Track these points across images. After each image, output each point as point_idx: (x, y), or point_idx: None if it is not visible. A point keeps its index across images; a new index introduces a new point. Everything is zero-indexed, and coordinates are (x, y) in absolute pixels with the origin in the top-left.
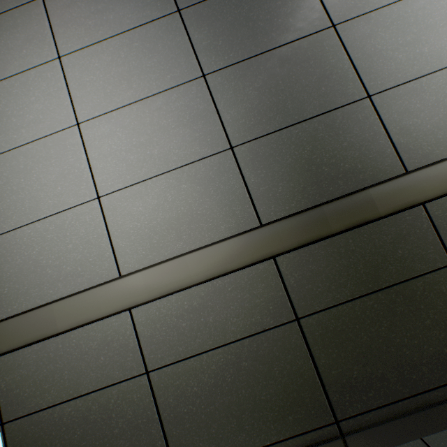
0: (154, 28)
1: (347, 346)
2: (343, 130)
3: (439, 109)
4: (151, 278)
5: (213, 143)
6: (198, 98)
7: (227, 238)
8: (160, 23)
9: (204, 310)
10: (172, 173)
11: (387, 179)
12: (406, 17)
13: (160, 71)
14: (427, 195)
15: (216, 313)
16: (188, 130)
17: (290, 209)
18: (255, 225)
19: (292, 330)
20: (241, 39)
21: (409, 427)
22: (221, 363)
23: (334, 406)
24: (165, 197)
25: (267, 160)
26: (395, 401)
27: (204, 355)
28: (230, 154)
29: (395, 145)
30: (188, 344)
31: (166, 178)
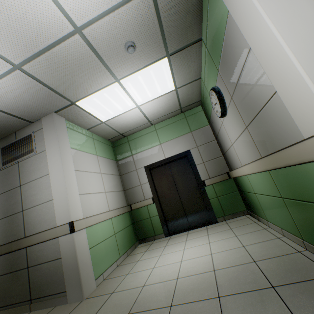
0: None
1: (2, 287)
2: (15, 221)
3: (37, 217)
4: None
5: None
6: None
7: None
8: None
9: None
10: None
11: (17, 240)
12: (37, 185)
13: None
14: (23, 246)
15: None
16: None
17: None
18: None
19: None
20: (0, 187)
21: (7, 313)
22: None
23: None
24: None
25: None
26: (8, 305)
27: None
28: None
29: (25, 227)
30: None
31: None
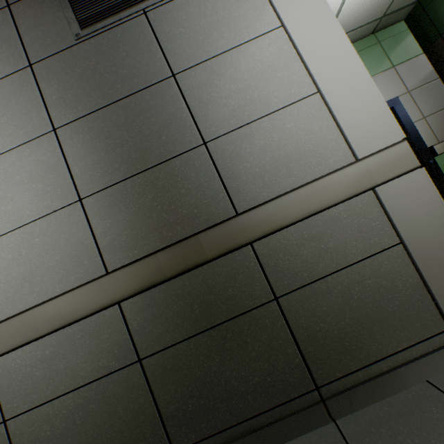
0: (8, 83)
1: (183, 381)
2: (182, 177)
3: (267, 152)
4: (3, 332)
5: (63, 196)
6: (49, 152)
7: (71, 289)
8: (13, 78)
9: (57, 358)
10: (25, 227)
11: (214, 224)
12: (239, 64)
13: (14, 127)
14: (249, 238)
15: (67, 360)
16: (40, 185)
17: (134, 256)
18: (102, 273)
19: (136, 370)
20: (89, 92)
21: None
22: (72, 407)
23: (171, 438)
24: (19, 251)
25: (113, 210)
26: (225, 429)
27: (57, 401)
28: (79, 205)
29: (228, 189)
30: (42, 391)
31: (20, 233)
